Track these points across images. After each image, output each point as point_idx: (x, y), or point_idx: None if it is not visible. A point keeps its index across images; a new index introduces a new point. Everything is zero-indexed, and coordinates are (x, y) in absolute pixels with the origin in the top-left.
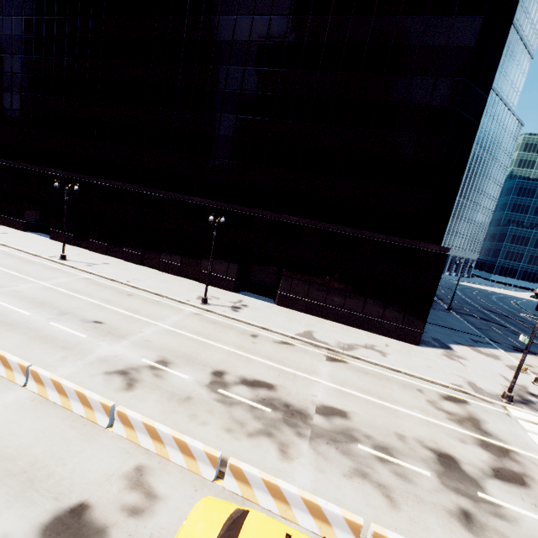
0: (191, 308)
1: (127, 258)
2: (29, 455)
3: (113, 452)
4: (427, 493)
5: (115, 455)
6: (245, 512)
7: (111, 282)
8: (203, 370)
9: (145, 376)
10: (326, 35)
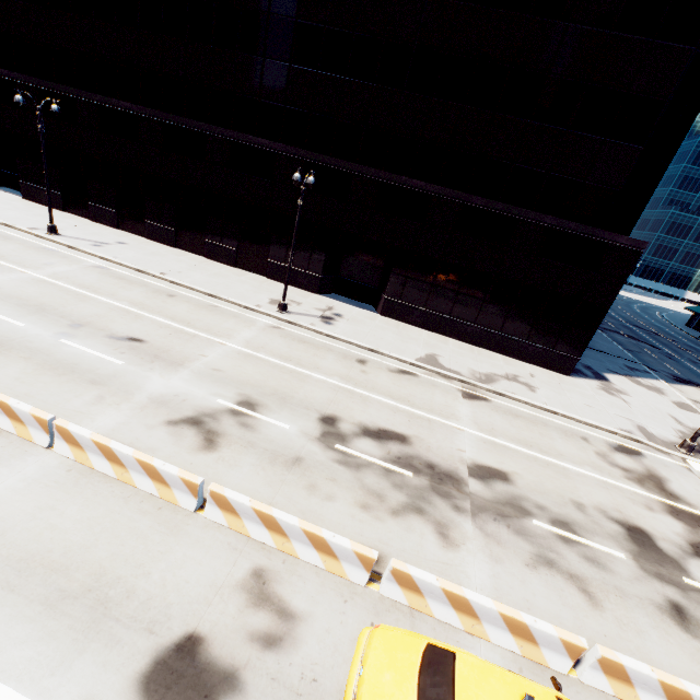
0: (264, 317)
1: (152, 235)
2: (89, 562)
3: (214, 550)
4: (628, 582)
5: (218, 554)
6: (448, 655)
7: (137, 275)
8: (307, 415)
9: (227, 426)
10: None
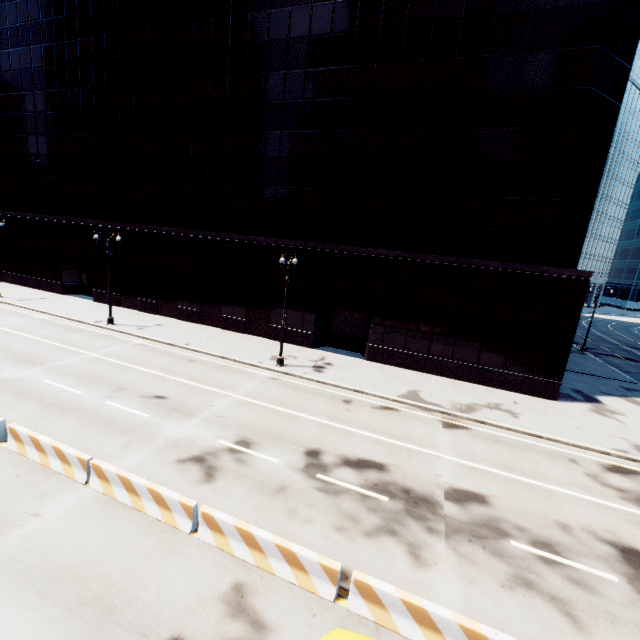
0: (265, 371)
1: (182, 316)
2: (103, 575)
3: (203, 566)
4: (620, 607)
5: (205, 570)
6: None
7: (168, 347)
8: (294, 450)
9: (225, 462)
10: (407, 15)
